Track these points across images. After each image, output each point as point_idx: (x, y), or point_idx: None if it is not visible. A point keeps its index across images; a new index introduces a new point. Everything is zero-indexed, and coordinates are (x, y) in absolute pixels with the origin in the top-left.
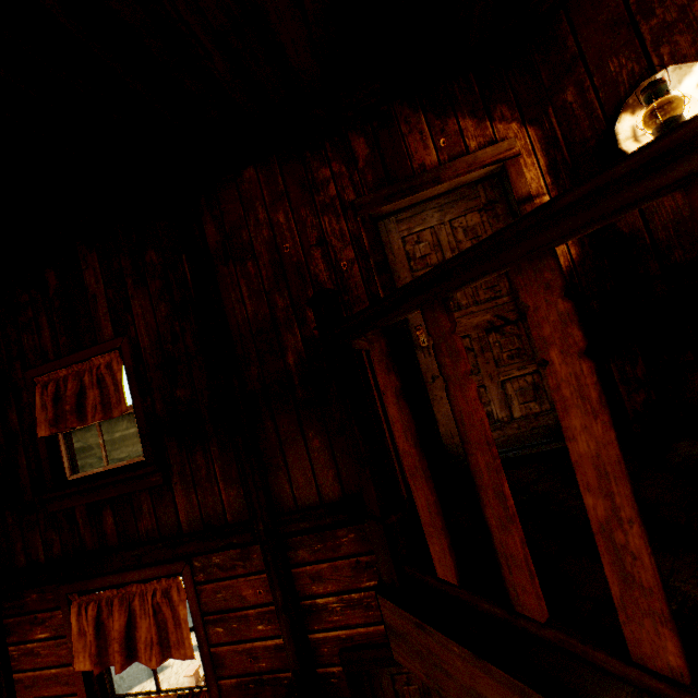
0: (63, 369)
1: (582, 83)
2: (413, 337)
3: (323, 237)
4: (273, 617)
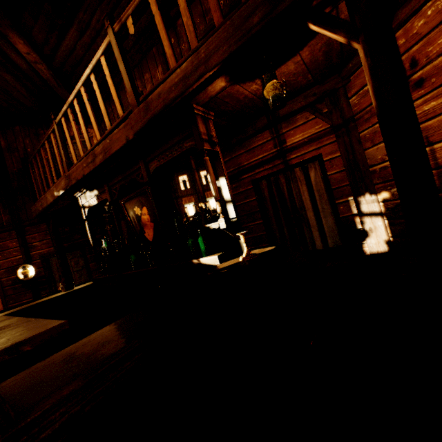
0: None
1: (104, 124)
2: None
3: None
4: (19, 250)
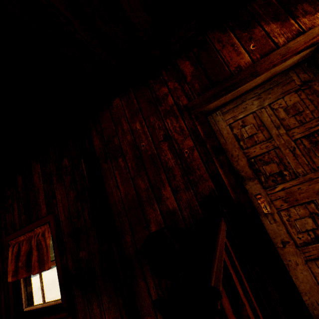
0: (22, 236)
1: None
2: (255, 205)
3: (167, 134)
4: None
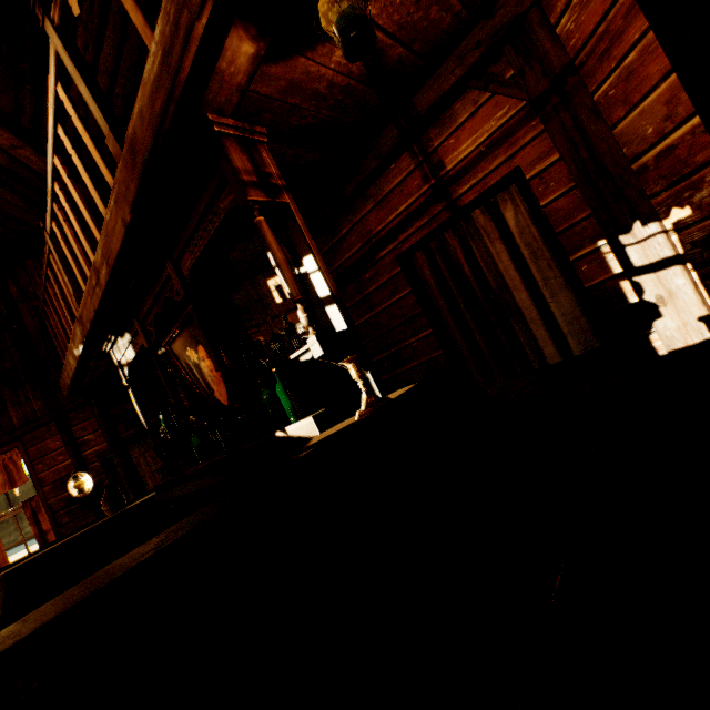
0: None
1: None
2: None
3: None
4: (66, 452)
